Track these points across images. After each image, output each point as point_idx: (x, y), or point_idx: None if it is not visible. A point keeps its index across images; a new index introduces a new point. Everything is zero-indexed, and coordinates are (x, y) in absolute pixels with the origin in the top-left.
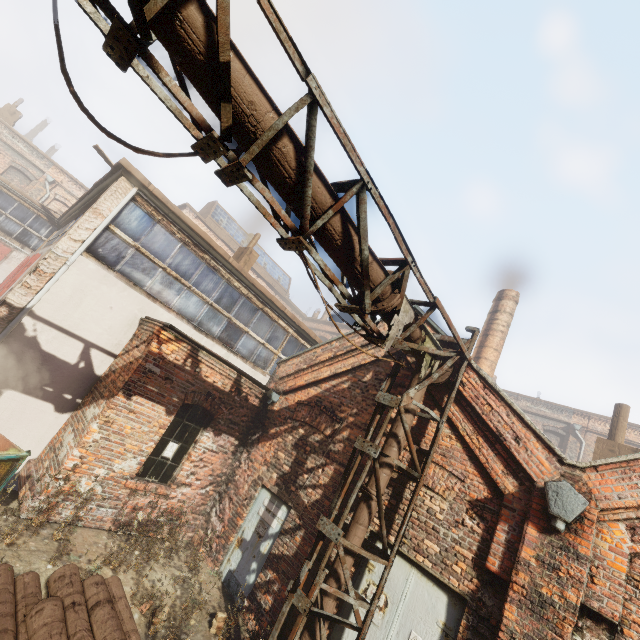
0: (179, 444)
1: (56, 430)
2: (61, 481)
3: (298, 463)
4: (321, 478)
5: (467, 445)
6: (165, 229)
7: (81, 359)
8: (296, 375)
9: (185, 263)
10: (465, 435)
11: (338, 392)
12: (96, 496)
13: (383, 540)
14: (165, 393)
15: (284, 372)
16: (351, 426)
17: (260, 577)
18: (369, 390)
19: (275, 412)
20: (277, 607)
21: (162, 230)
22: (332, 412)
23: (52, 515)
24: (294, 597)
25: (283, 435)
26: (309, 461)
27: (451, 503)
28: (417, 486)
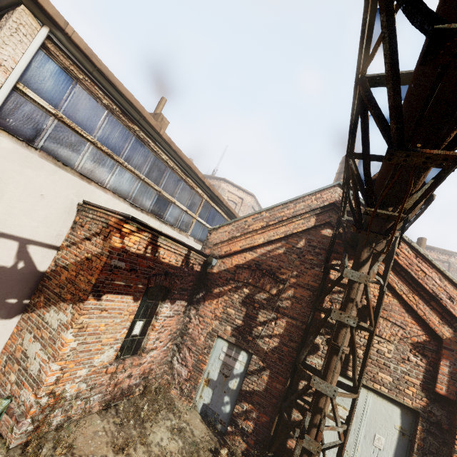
0: (144, 320)
1: (7, 336)
2: (45, 397)
3: (250, 317)
4: (275, 329)
5: (403, 301)
6: (88, 92)
7: (18, 259)
8: (230, 241)
9: (114, 135)
10: (402, 294)
11: (275, 257)
12: (81, 392)
13: (355, 381)
14: (131, 283)
15: (217, 239)
16: (294, 286)
17: (237, 408)
18: (305, 255)
19: (215, 274)
20: (259, 429)
21: (85, 93)
22: (273, 274)
23: (43, 429)
24: (304, 442)
25: (228, 294)
26: (260, 316)
27: (396, 345)
28: (372, 337)
